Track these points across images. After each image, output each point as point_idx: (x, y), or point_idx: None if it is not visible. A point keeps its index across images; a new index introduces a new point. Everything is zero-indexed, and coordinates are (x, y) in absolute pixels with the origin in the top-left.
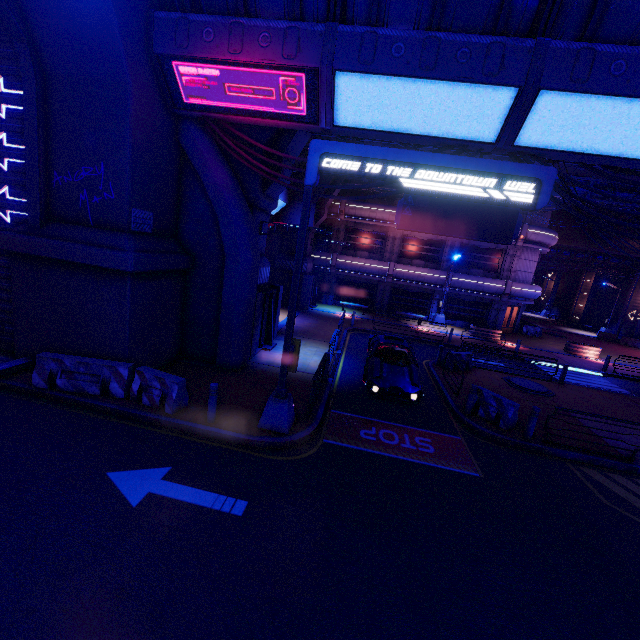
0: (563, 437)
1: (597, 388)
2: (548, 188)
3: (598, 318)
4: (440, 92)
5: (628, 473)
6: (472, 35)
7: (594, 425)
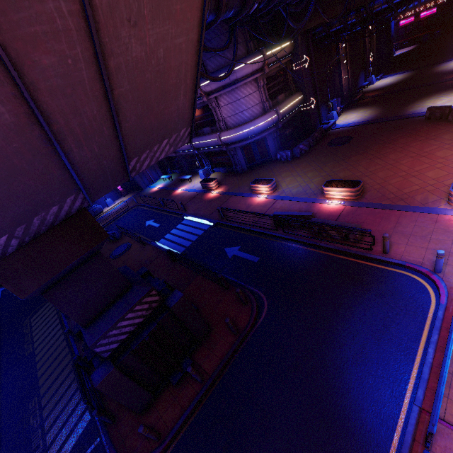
0: None
1: (160, 247)
2: None
3: None
4: None
5: None
6: None
7: None
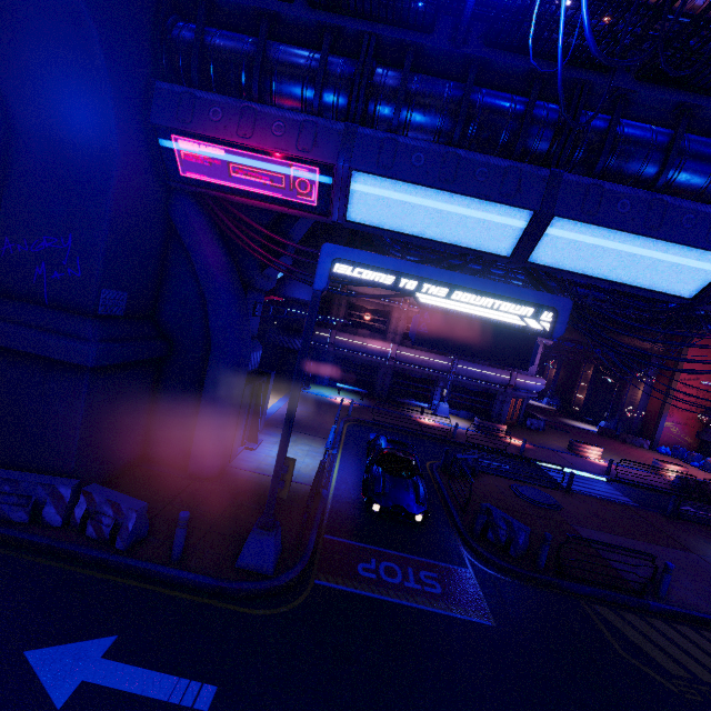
0: (575, 568)
1: (602, 498)
2: (564, 318)
3: (597, 411)
4: (458, 204)
5: (640, 610)
6: (491, 156)
7: (603, 547)
